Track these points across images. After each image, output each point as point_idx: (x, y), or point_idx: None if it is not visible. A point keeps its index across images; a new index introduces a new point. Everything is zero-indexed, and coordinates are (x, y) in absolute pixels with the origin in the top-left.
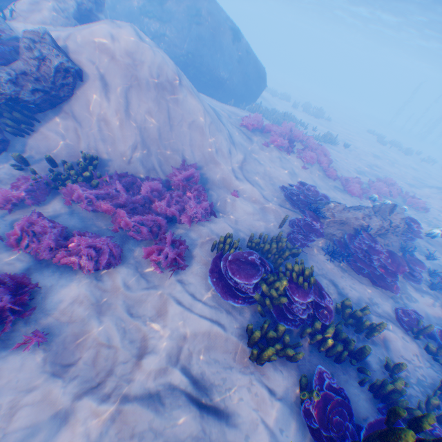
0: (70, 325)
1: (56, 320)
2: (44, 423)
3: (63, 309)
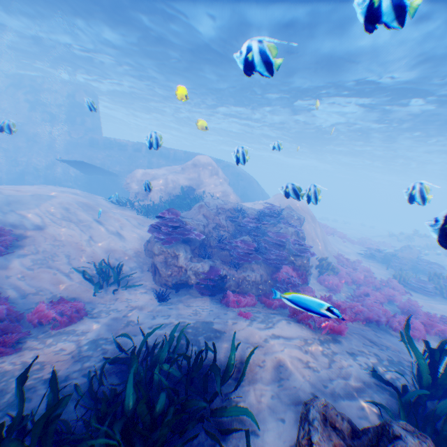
0: None
1: None
2: None
3: None
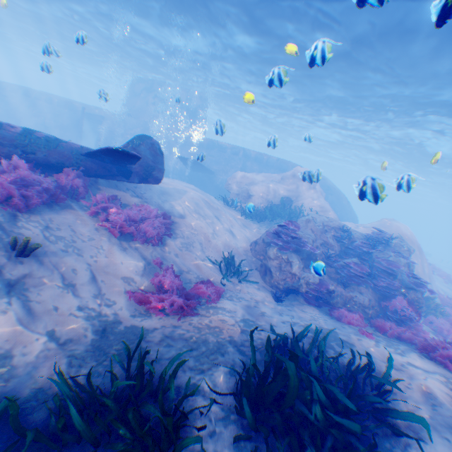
0: None
1: None
2: None
3: None
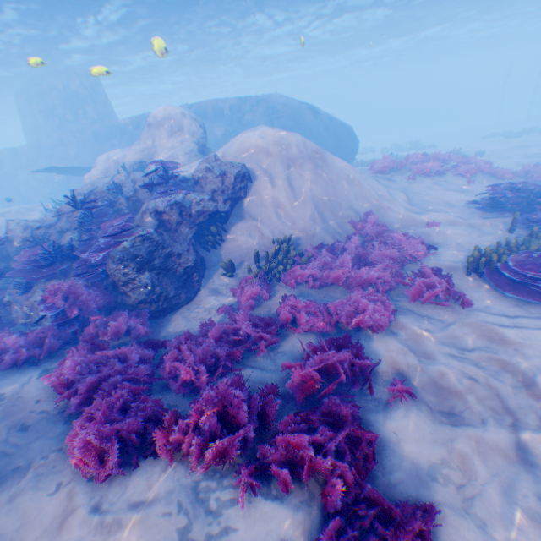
0: (416, 374)
1: (398, 373)
2: (507, 466)
3: (393, 363)
